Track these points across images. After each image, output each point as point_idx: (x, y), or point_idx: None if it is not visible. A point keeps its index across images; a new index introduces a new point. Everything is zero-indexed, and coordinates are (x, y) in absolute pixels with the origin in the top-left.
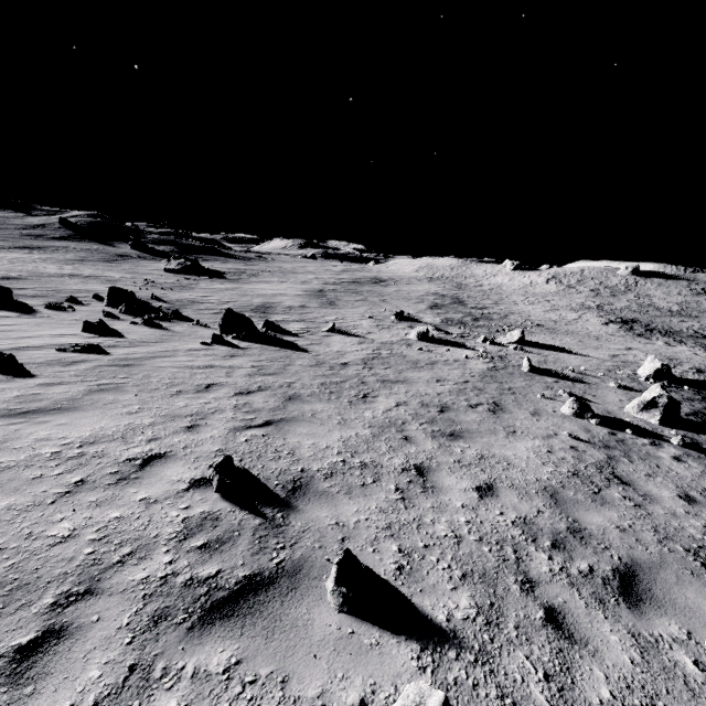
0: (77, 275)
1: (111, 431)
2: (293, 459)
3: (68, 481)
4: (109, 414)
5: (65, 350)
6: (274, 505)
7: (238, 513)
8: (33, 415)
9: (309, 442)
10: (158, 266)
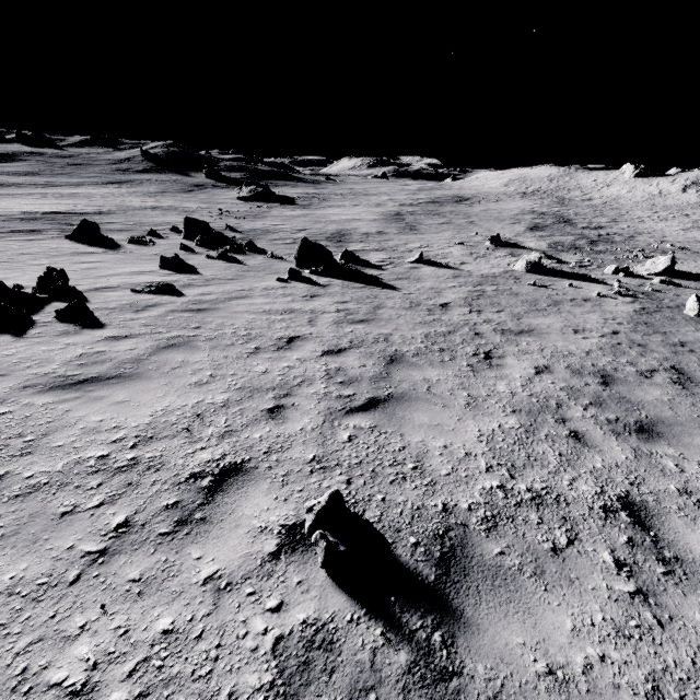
0: (158, 207)
1: (175, 417)
2: (425, 481)
3: (107, 524)
4: (176, 385)
5: (140, 291)
6: (421, 606)
7: (366, 628)
8: (90, 386)
9: (438, 444)
10: (231, 194)
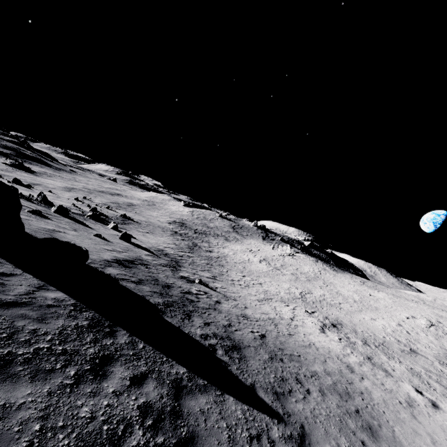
0: None
1: None
2: None
3: None
4: None
5: None
6: None
7: None
8: None
9: None
10: None
